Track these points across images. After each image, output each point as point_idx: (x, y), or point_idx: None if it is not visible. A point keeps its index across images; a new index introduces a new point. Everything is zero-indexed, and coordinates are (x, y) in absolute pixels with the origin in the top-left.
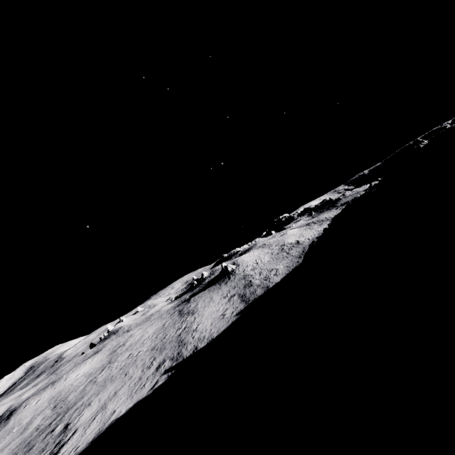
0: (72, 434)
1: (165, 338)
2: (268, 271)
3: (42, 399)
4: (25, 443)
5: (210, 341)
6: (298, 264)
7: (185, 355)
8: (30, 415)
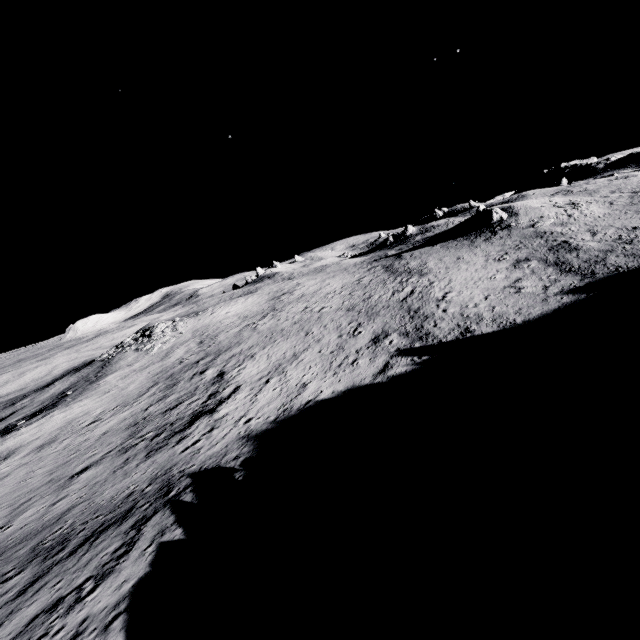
0: (233, 391)
1: (370, 298)
2: (622, 230)
3: (184, 327)
4: (167, 375)
5: (508, 326)
6: None
7: (440, 335)
8: (171, 342)
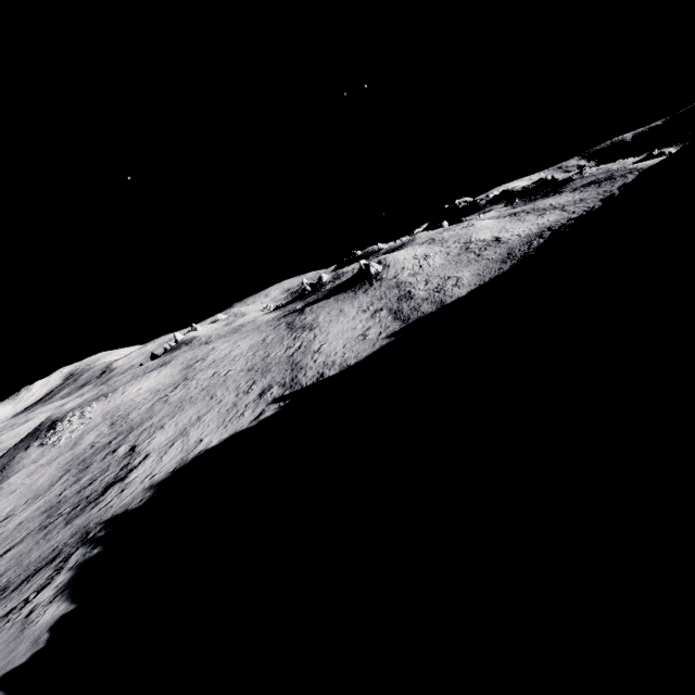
0: (143, 459)
1: (268, 357)
2: (441, 280)
3: (93, 412)
4: (79, 461)
5: (344, 369)
6: (501, 272)
7: (304, 382)
8: (80, 429)
